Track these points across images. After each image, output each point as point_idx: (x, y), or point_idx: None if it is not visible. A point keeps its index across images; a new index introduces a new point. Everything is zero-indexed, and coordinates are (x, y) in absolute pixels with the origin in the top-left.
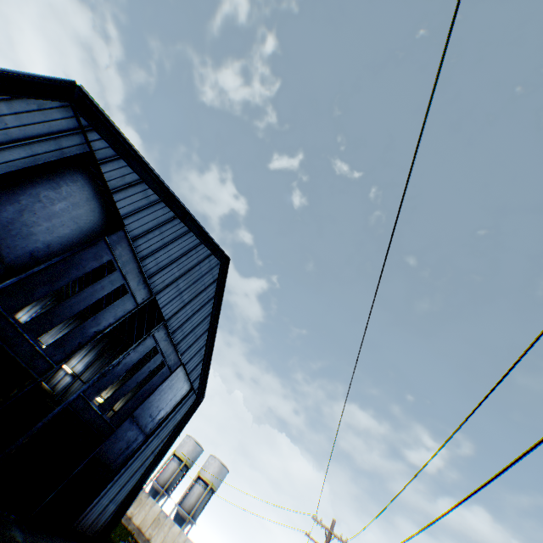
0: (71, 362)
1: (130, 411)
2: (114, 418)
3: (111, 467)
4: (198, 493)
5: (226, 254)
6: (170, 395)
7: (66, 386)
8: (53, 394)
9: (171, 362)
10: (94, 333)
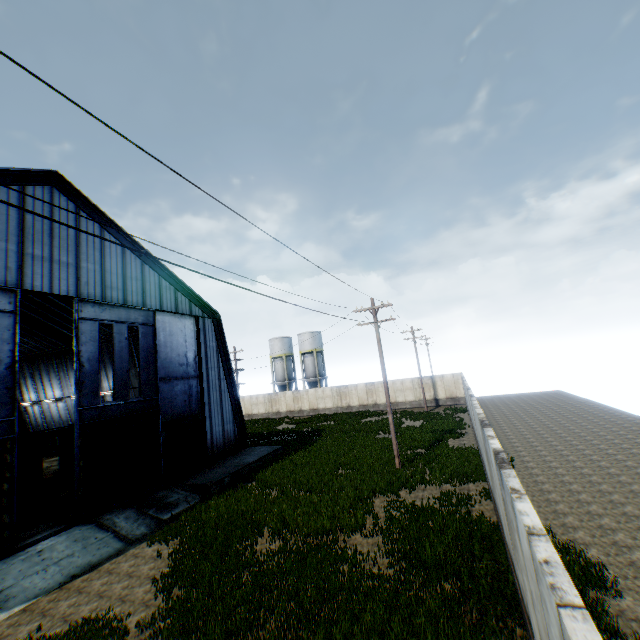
0: (105, 387)
1: (153, 379)
2: (144, 394)
3: (193, 414)
4: (311, 363)
5: (41, 170)
6: (180, 340)
7: None
8: None
9: (141, 320)
10: (8, 370)
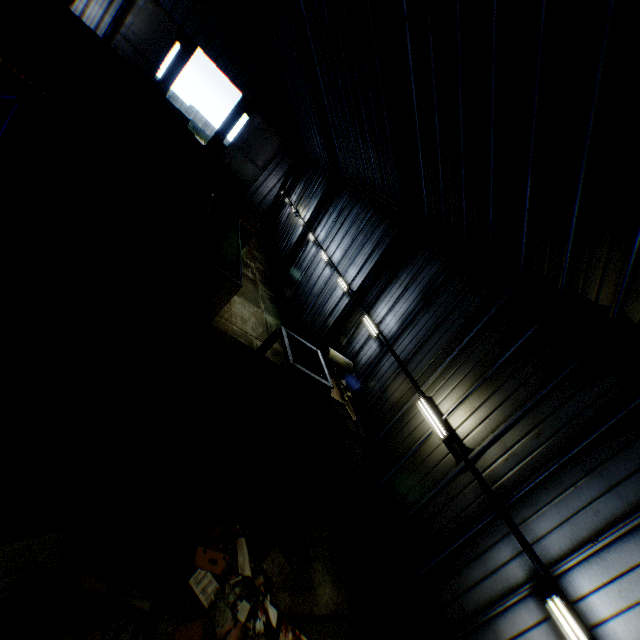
0: (376, 311)
1: None
2: None
3: None
4: None
5: None
6: None
7: (370, 360)
8: (353, 370)
9: None
10: None
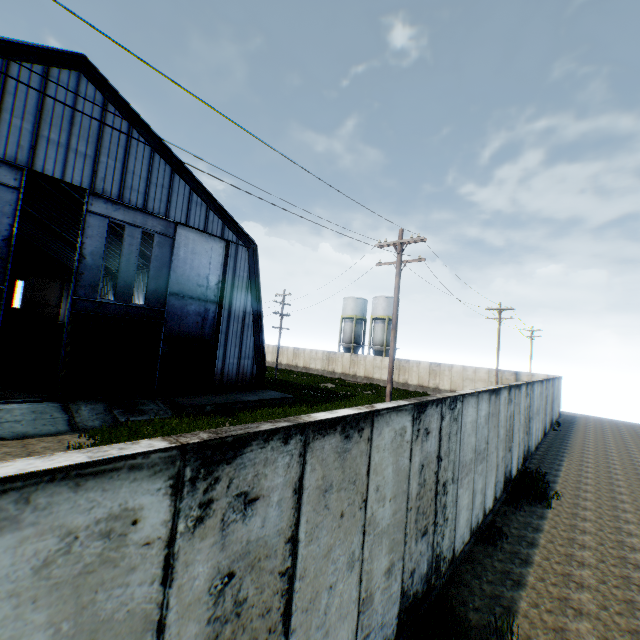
0: None
1: (162, 291)
2: (149, 303)
3: (204, 338)
4: (380, 330)
5: (67, 52)
6: (203, 260)
7: None
8: None
9: (159, 228)
10: (4, 242)
